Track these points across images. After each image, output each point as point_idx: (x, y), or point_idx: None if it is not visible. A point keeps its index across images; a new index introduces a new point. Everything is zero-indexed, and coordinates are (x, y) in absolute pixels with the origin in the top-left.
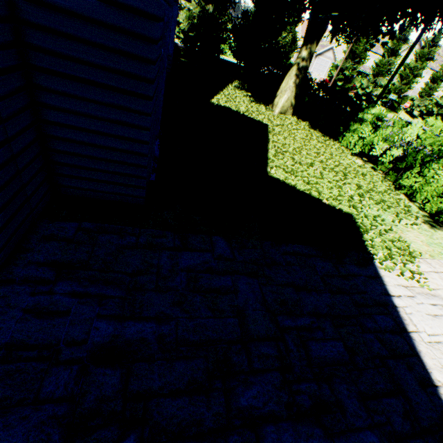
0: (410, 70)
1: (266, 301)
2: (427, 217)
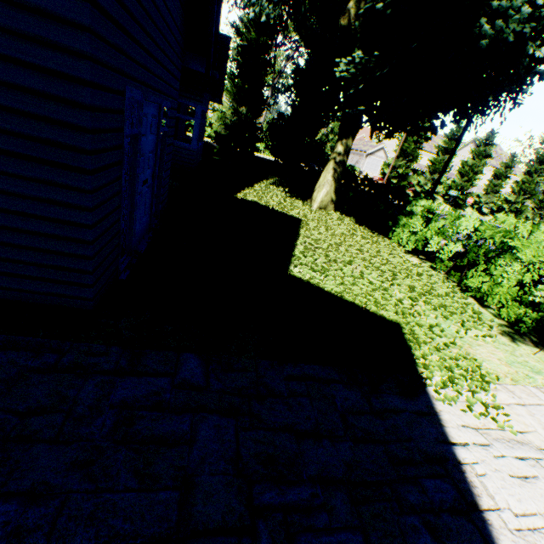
0: (469, 167)
1: (241, 457)
2: (506, 327)
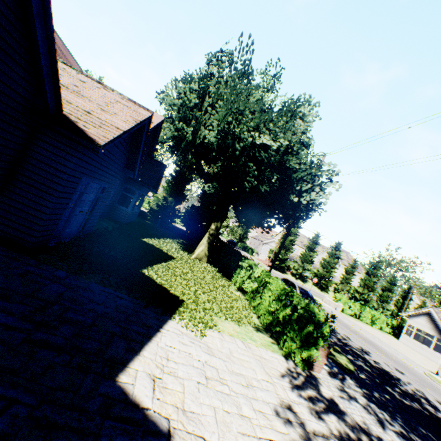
0: (327, 262)
1: (63, 295)
2: (262, 327)
